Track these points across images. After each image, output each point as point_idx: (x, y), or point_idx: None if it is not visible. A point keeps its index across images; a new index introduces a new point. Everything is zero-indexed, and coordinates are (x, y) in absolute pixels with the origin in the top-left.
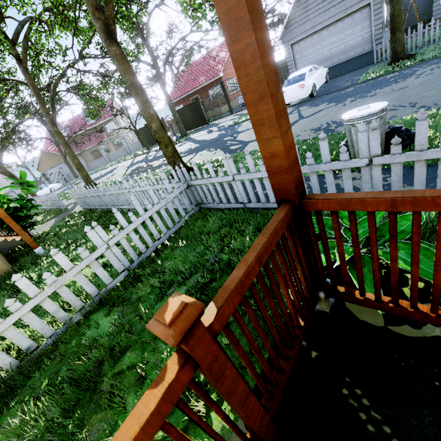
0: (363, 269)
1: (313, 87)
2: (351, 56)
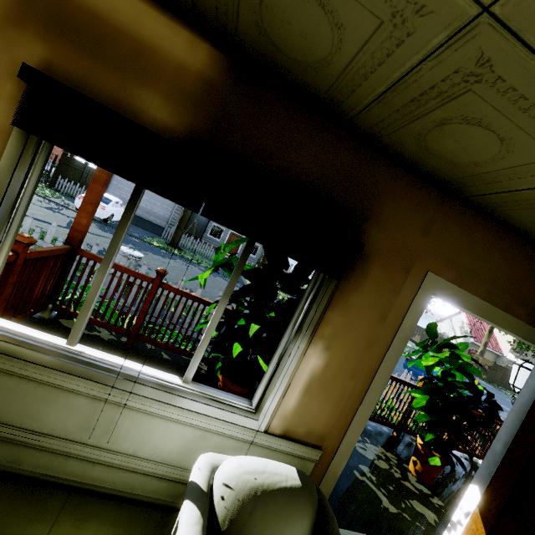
0: (80, 307)
1: (111, 216)
2: (151, 219)
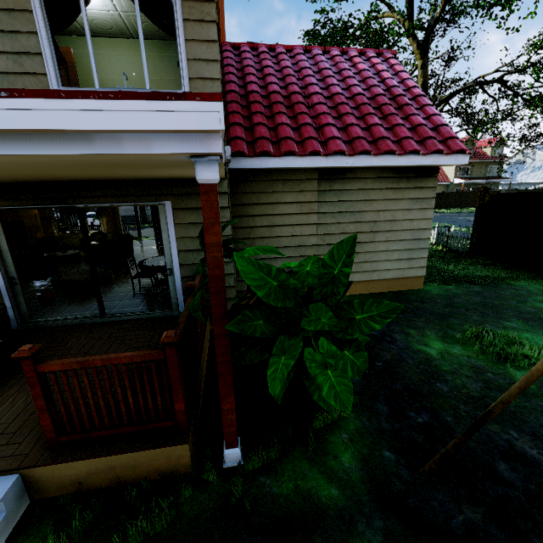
0: None
1: None
2: (130, 214)
